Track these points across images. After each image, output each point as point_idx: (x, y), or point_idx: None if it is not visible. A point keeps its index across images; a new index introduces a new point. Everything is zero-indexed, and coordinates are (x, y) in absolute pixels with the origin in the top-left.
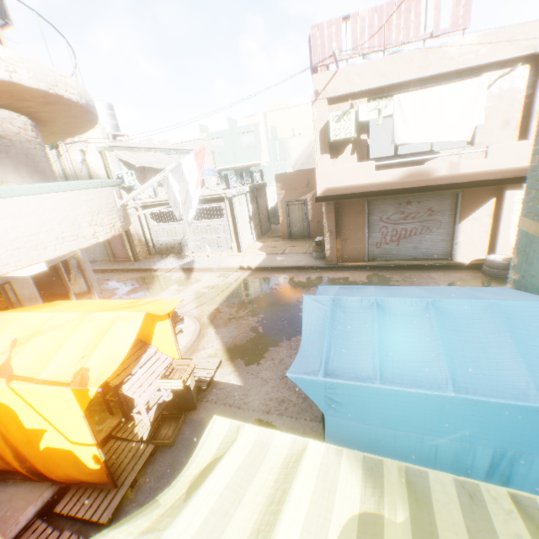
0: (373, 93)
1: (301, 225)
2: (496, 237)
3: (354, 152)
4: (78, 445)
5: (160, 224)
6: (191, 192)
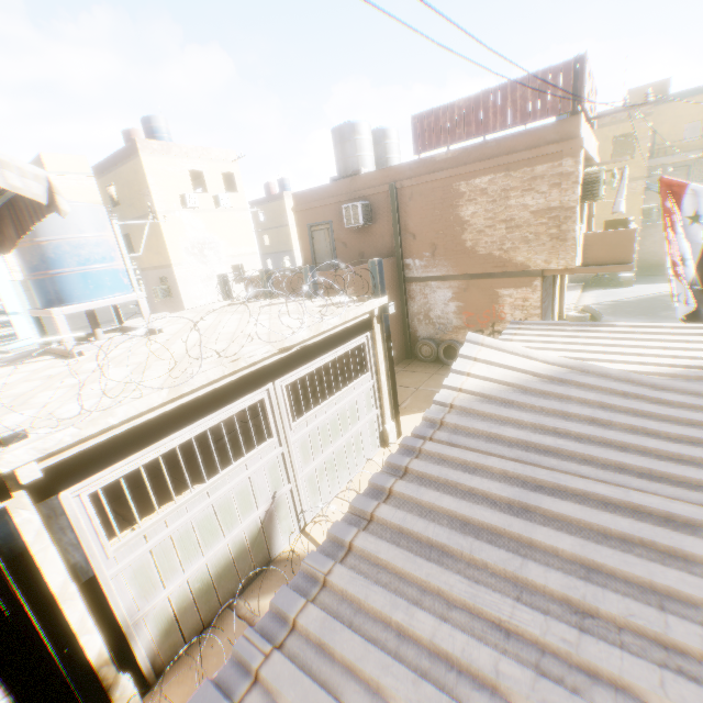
0: None
1: None
2: (562, 300)
3: None
4: None
5: (169, 511)
6: None
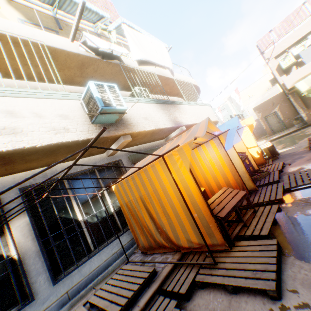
0: (295, 44)
1: (277, 124)
2: None
3: (297, 68)
4: (250, 149)
5: None
6: (237, 102)
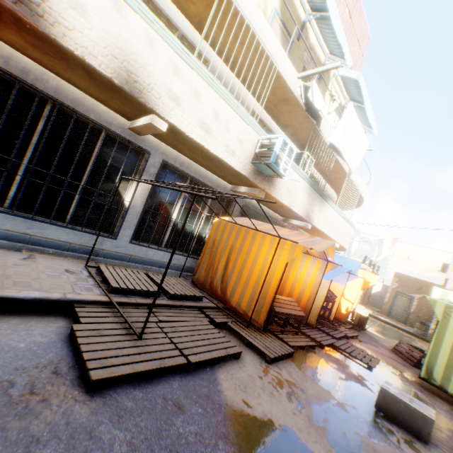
0: None
1: (401, 311)
2: None
3: None
4: (345, 300)
5: None
6: (382, 251)
